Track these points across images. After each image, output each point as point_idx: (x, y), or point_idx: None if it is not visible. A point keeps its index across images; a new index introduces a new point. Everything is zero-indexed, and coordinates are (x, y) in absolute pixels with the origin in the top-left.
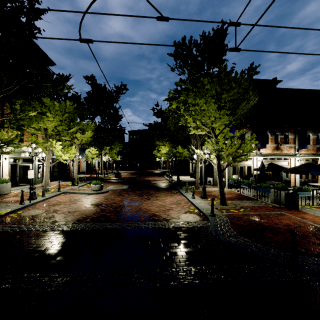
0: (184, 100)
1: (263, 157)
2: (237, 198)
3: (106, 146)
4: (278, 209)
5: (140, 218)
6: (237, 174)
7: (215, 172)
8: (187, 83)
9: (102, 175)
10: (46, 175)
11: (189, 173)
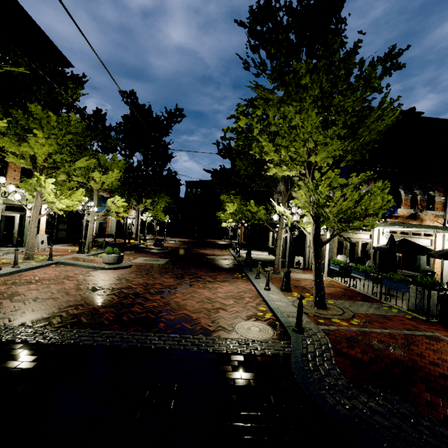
0: (263, 117)
1: (389, 230)
2: (344, 296)
3: (145, 197)
4: (425, 325)
5: (157, 323)
6: (345, 254)
7: (308, 247)
8: (267, 75)
9: (137, 241)
10: (31, 233)
11: (268, 247)
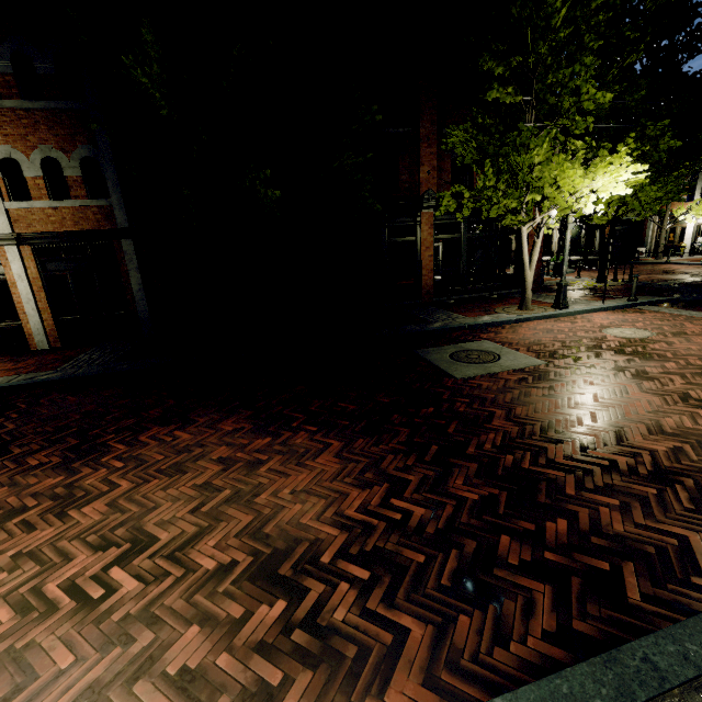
0: None
1: None
2: None
3: None
4: None
5: None
6: (698, 237)
7: None
8: None
9: None
10: None
11: None
